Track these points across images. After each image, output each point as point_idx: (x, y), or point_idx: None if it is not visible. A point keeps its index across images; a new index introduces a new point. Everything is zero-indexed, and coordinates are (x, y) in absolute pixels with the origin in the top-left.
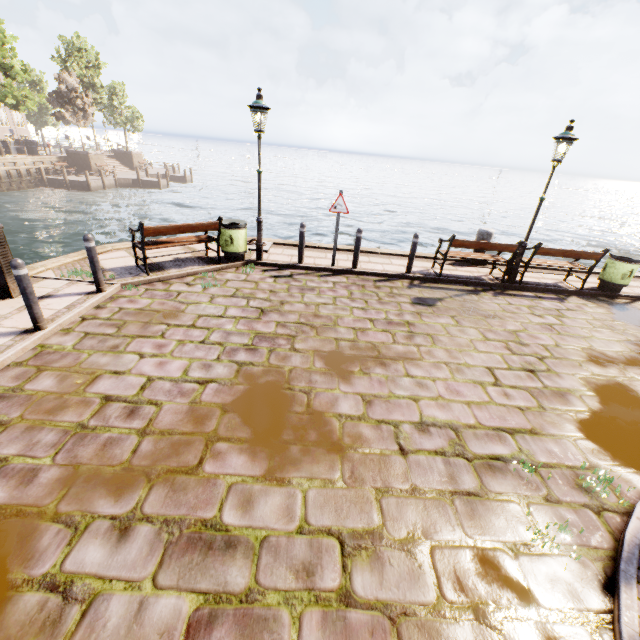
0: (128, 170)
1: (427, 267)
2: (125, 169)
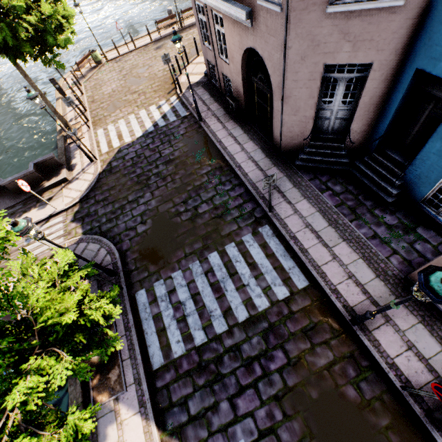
0: None
1: (157, 35)
2: None
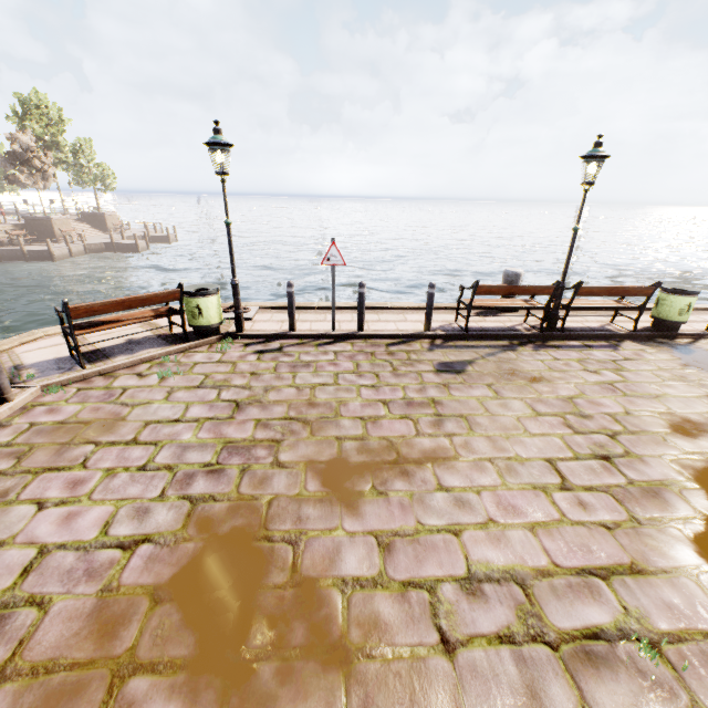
0: (101, 233)
1: (449, 320)
2: (97, 233)
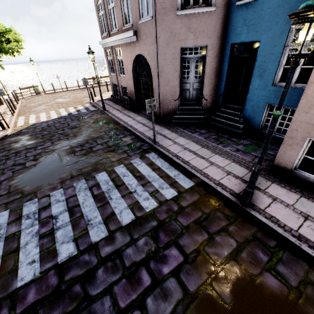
0: None
1: (84, 87)
2: None
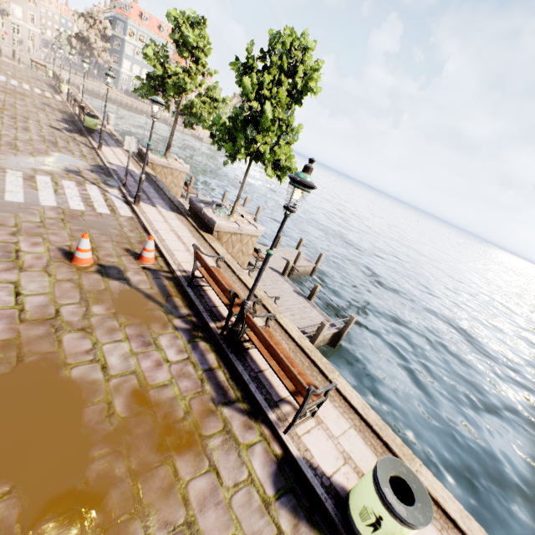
0: None
1: None
2: None
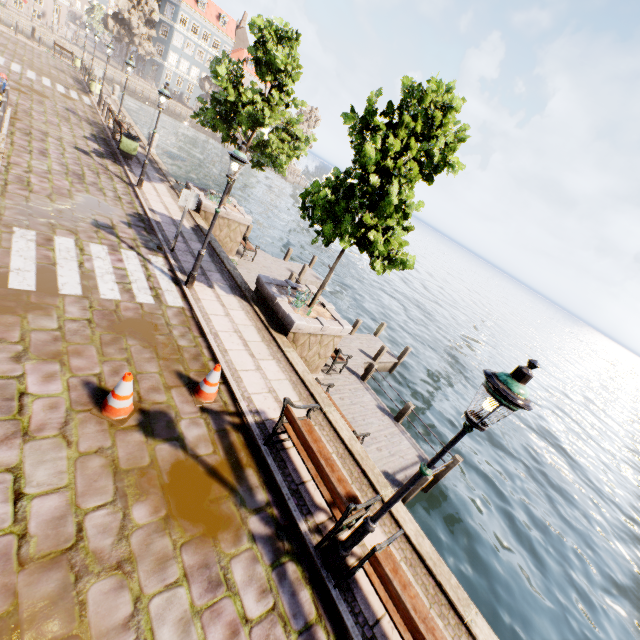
0: None
1: None
2: None
